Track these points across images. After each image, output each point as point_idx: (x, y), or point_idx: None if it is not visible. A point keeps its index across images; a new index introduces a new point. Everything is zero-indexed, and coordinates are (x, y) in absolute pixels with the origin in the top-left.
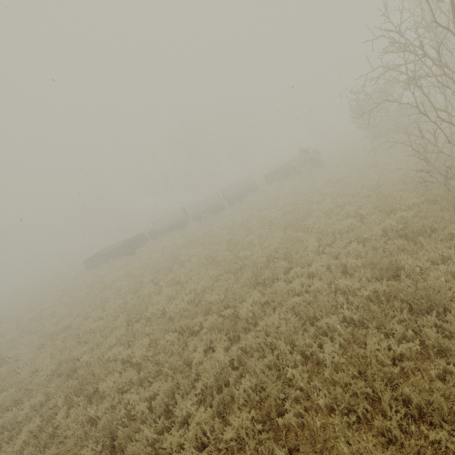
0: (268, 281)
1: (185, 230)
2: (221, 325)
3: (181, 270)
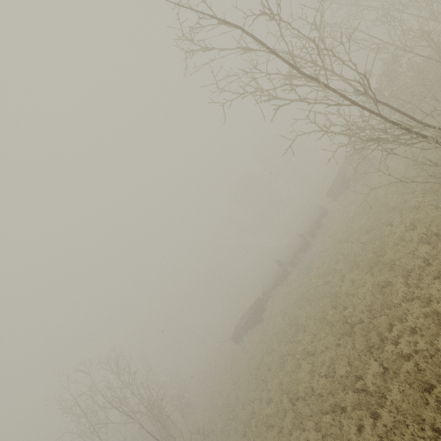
0: (378, 343)
1: (289, 284)
2: (359, 401)
3: (305, 338)
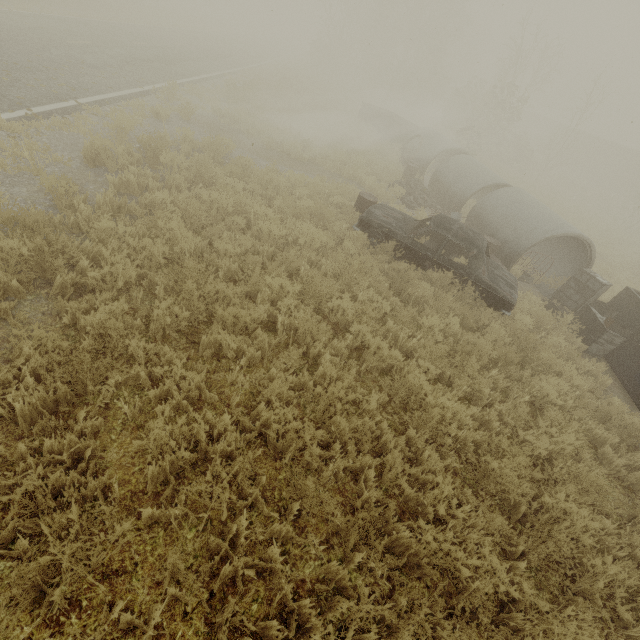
0: None
1: None
2: None
3: None
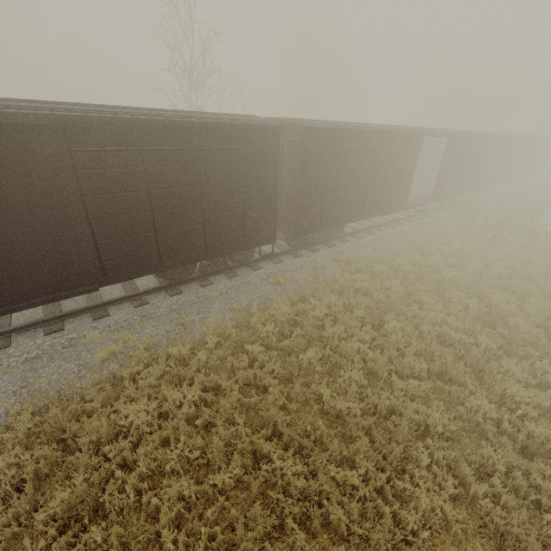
0: None
1: None
2: None
3: None
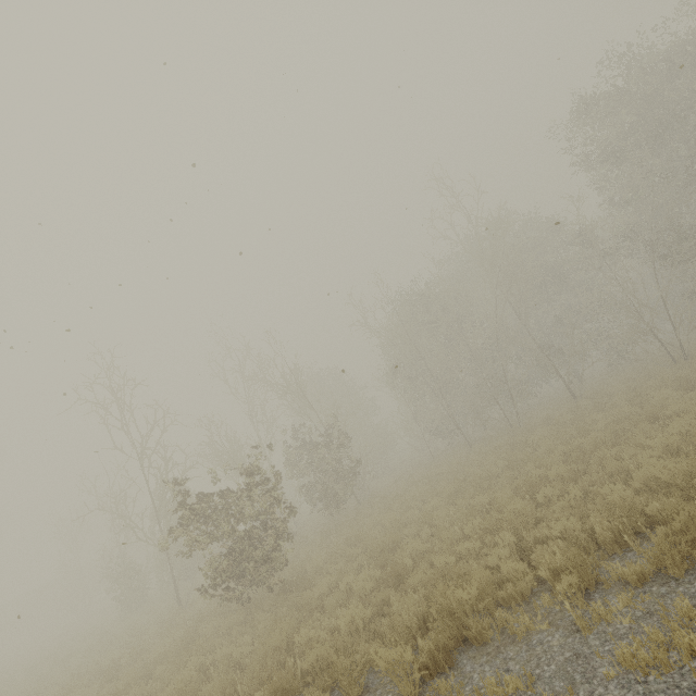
0: None
1: None
2: None
3: None
